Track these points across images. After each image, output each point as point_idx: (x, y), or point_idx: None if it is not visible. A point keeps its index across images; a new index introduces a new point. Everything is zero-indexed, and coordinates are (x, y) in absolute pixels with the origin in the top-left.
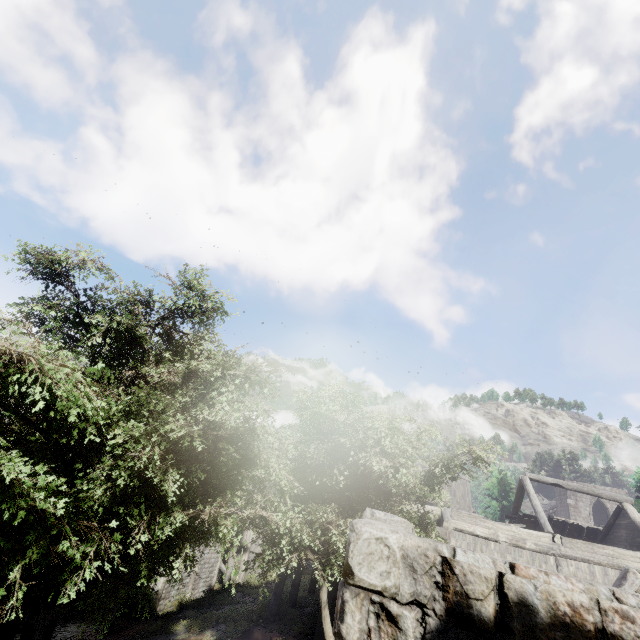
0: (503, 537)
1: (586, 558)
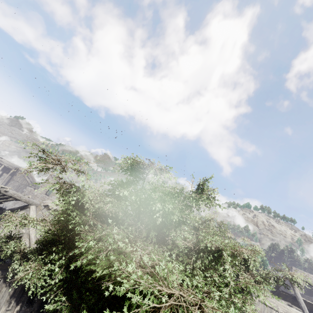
0: (281, 310)
1: None
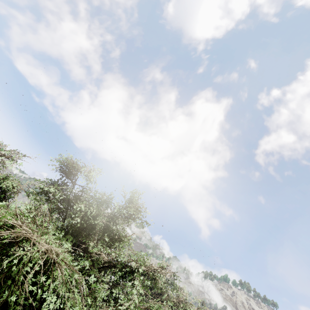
0: None
1: None
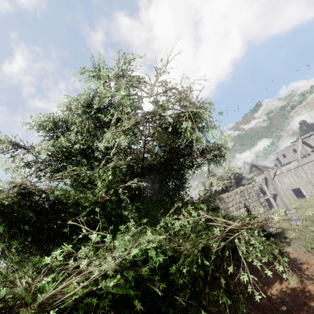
0: (284, 171)
1: (308, 161)
